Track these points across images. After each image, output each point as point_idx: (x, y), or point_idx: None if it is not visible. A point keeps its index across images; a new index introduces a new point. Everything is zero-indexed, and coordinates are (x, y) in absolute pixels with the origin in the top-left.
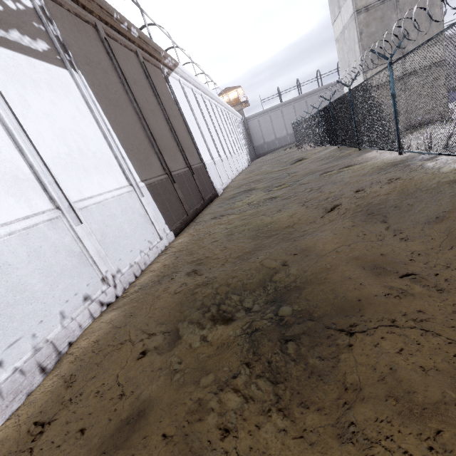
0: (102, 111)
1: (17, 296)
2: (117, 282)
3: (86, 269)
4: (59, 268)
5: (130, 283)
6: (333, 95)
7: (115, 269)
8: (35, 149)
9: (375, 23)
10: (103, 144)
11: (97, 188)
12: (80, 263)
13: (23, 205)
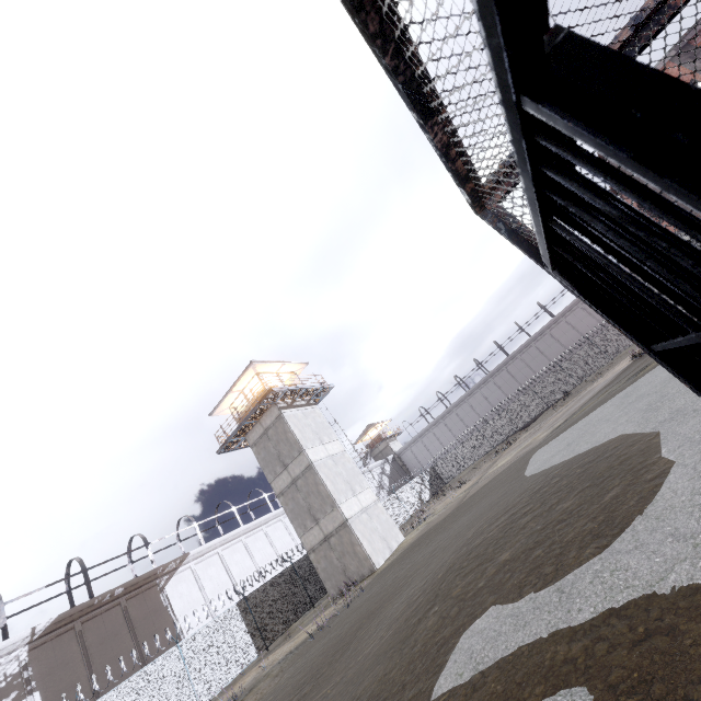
0: None
1: None
2: None
3: None
4: None
5: None
6: (485, 396)
7: None
8: None
9: (291, 501)
10: None
11: None
12: None
13: None
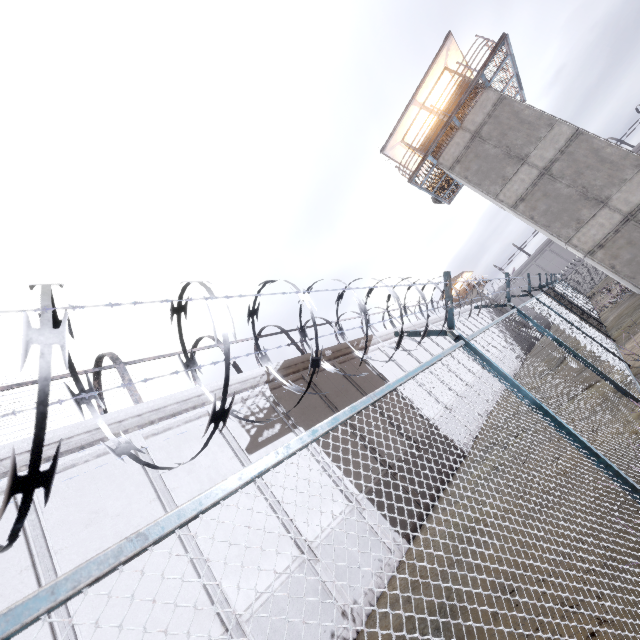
0: (318, 445)
1: (290, 634)
2: (355, 615)
3: (328, 605)
4: (310, 607)
5: (368, 614)
6: None
7: (352, 600)
8: (285, 511)
9: (541, 202)
10: (323, 476)
11: (325, 520)
12: (323, 599)
13: (284, 558)
